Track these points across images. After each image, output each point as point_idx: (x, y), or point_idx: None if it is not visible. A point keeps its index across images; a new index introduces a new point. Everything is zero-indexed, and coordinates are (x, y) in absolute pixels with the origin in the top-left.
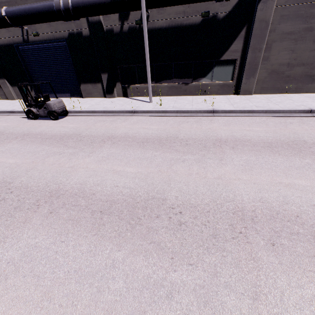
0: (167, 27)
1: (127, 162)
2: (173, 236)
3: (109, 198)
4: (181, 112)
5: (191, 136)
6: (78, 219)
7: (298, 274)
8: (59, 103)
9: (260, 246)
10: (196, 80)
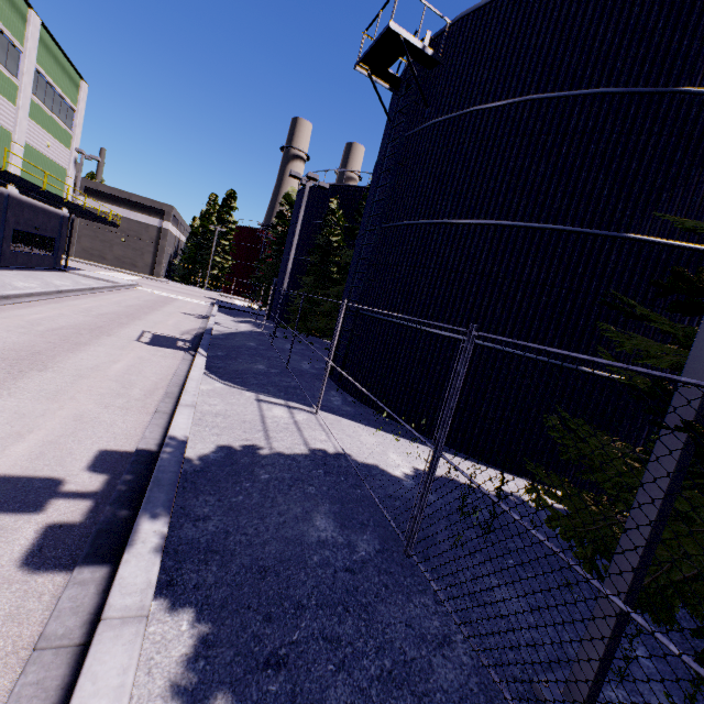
0: None
1: None
2: None
3: None
4: None
5: None
6: None
7: None
8: None
9: None
10: None
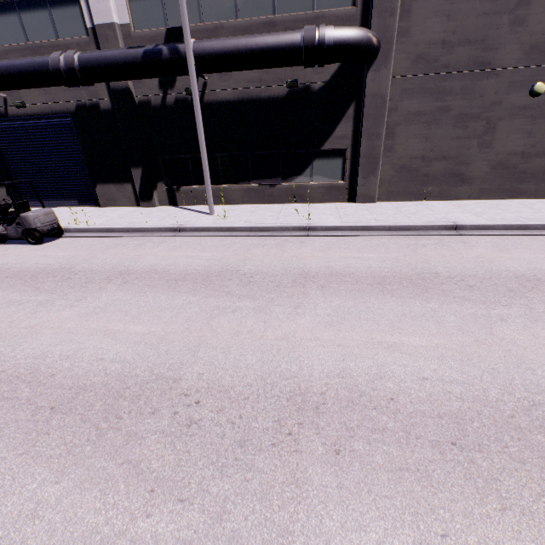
0: (236, 101)
1: (136, 316)
2: (170, 447)
3: (77, 382)
4: (258, 230)
5: (262, 268)
6: (4, 424)
7: (363, 505)
8: (45, 216)
9: (315, 456)
10: (288, 180)
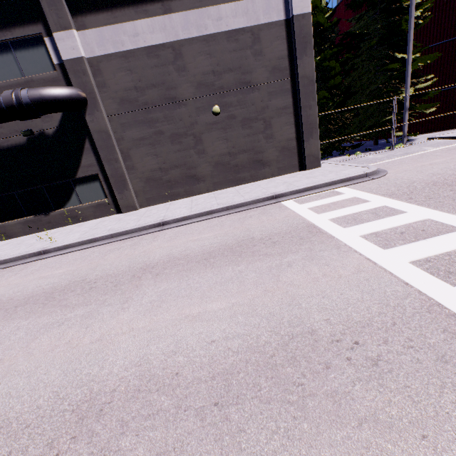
0: None
1: None
2: None
3: None
4: None
5: None
6: None
7: None
8: None
9: None
10: (60, 207)
